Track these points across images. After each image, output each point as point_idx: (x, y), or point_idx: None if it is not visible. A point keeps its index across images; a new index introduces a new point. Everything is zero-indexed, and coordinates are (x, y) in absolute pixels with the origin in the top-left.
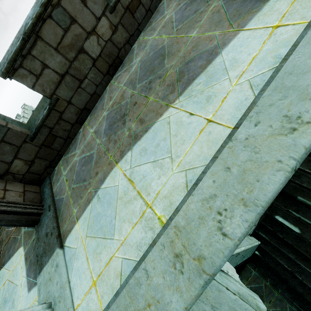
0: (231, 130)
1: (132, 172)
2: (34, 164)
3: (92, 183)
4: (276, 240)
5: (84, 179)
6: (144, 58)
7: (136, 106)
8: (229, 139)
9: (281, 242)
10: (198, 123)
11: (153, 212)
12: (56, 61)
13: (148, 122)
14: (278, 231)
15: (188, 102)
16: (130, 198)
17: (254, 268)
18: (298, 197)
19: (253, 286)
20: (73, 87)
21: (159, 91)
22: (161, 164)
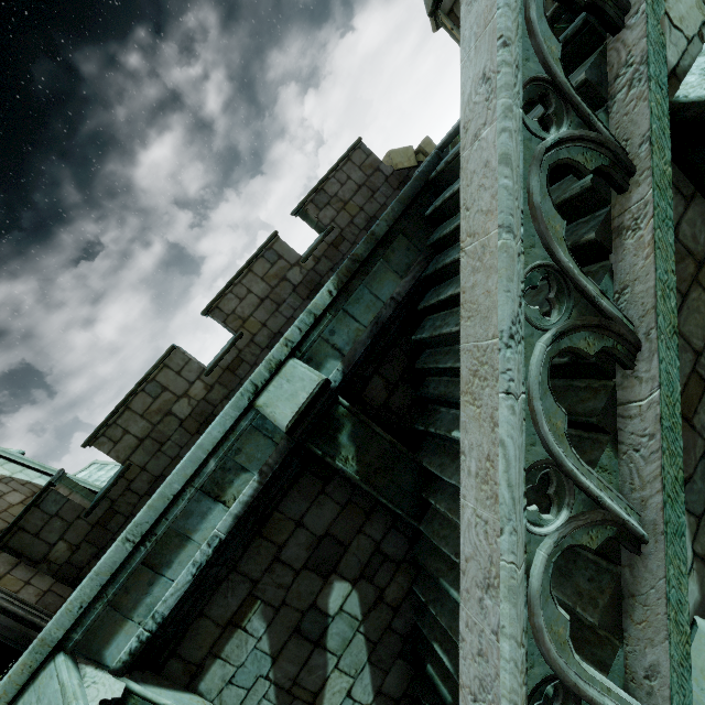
0: None
1: None
2: (80, 550)
3: None
4: None
5: None
6: None
7: None
8: None
9: None
10: None
11: None
12: (139, 426)
13: None
14: None
15: None
16: None
17: None
18: (427, 665)
19: None
20: (152, 450)
21: None
22: None
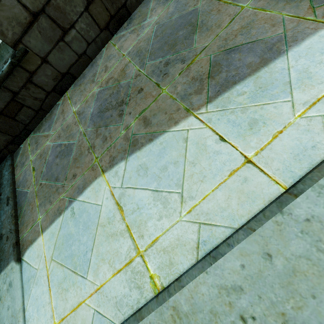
0: (279, 189)
1: (123, 194)
2: None
3: (66, 188)
4: None
5: (56, 177)
6: (163, 20)
7: (142, 94)
8: (278, 208)
9: None
10: (231, 157)
11: (144, 264)
12: None
13: (155, 126)
14: None
15: (220, 118)
16: (116, 232)
17: None
18: None
19: None
20: (52, 37)
21: (178, 83)
22: (165, 198)
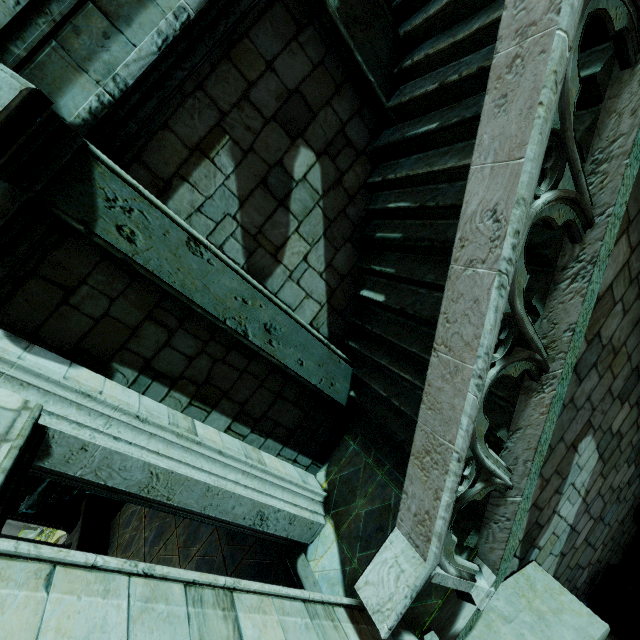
0: None
1: None
2: None
3: None
4: (369, 345)
5: None
6: None
7: None
8: None
9: (374, 345)
10: None
11: None
12: None
13: None
14: (368, 321)
15: None
16: None
17: (354, 439)
18: (376, 235)
19: (345, 473)
20: None
21: None
22: None
